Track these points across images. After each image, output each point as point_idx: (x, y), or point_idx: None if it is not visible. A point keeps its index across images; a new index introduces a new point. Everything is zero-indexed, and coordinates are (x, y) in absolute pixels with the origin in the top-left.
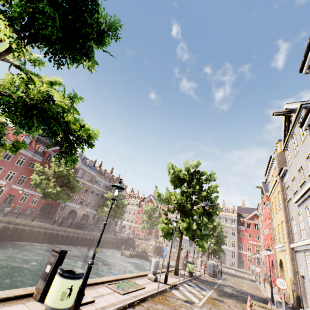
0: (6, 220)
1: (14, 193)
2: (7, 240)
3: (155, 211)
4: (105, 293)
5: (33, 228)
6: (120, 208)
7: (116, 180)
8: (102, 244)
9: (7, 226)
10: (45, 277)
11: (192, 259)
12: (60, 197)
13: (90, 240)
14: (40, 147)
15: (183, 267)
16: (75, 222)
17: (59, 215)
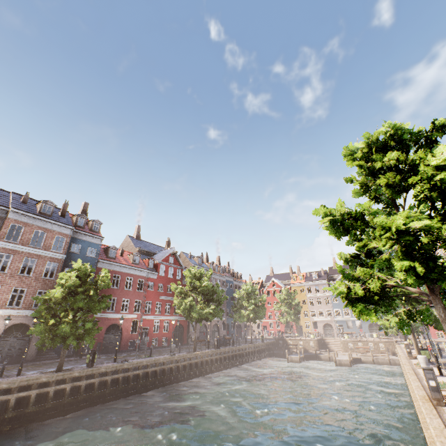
0: (180, 358)
1: (146, 325)
2: (188, 379)
3: (292, 296)
4: (445, 393)
5: (201, 359)
6: (261, 306)
7: (229, 271)
8: (257, 355)
9: (182, 364)
10: (435, 390)
11: (373, 344)
12: (215, 315)
13: (246, 354)
14: (149, 260)
15: (409, 355)
16: (222, 338)
17: (192, 336)
